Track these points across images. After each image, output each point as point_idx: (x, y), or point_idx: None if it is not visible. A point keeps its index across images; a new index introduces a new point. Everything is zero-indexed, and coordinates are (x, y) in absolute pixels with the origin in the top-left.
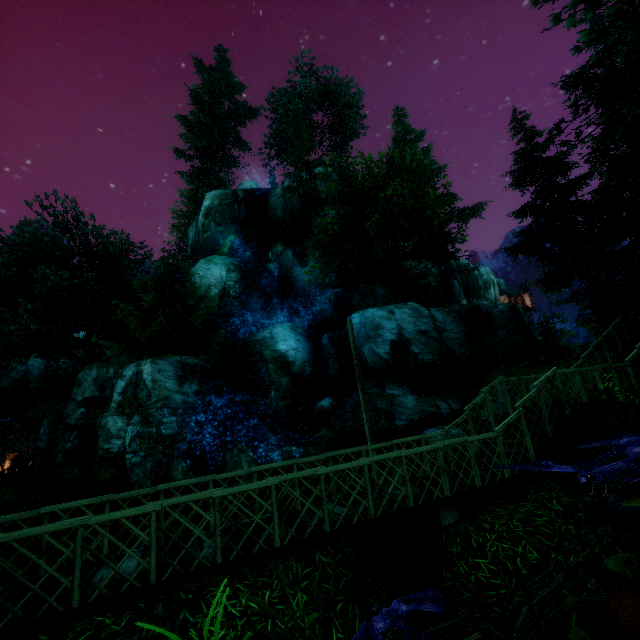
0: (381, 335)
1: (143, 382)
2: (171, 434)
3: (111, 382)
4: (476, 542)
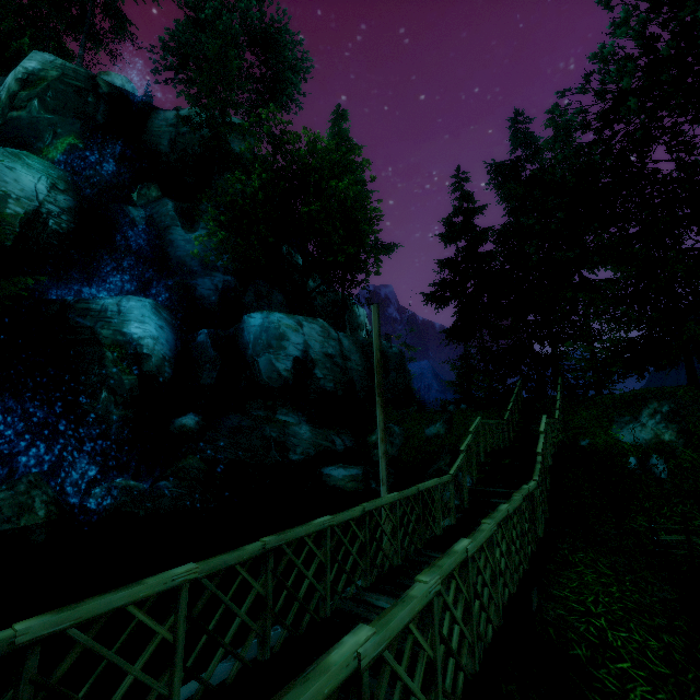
0: (285, 347)
1: None
2: None
3: None
4: (591, 634)
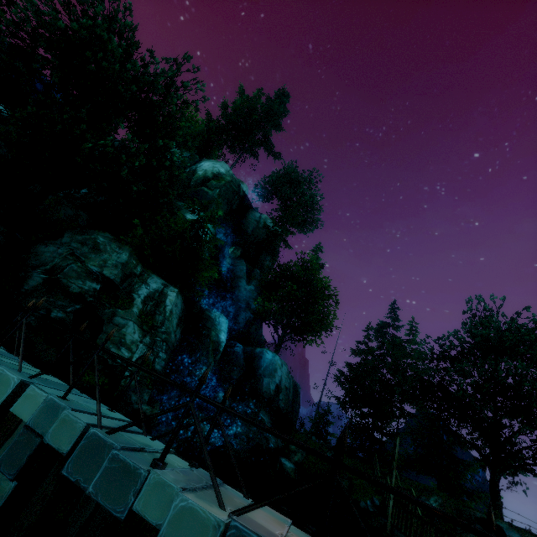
0: (275, 377)
1: (164, 306)
2: (159, 370)
3: (133, 279)
4: None
